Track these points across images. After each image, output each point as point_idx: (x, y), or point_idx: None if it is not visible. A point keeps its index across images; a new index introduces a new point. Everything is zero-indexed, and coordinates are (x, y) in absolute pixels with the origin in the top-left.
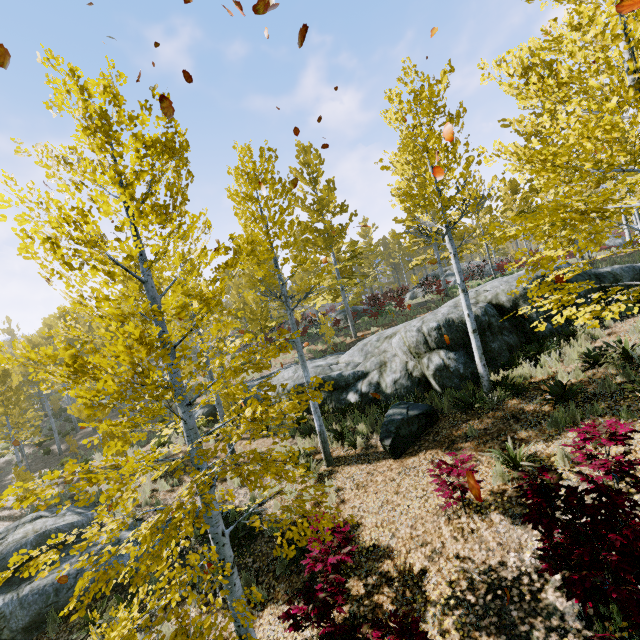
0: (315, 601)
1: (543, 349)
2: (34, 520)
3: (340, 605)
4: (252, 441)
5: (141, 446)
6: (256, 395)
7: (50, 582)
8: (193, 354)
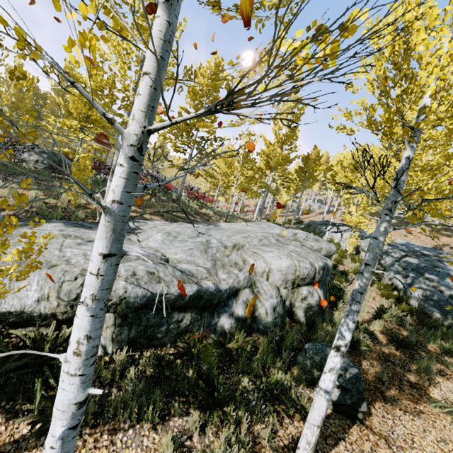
0: None
1: (341, 297)
2: None
3: None
4: None
5: None
6: None
7: None
8: None
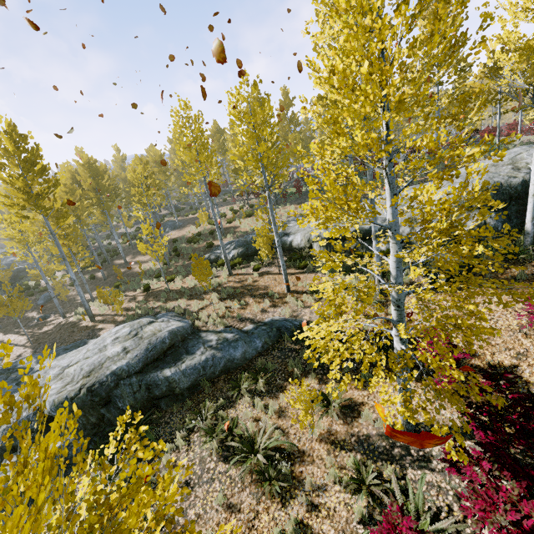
0: (505, 379)
1: None
2: (150, 323)
3: None
4: (293, 276)
5: (183, 276)
6: (284, 241)
7: (197, 362)
8: (183, 205)
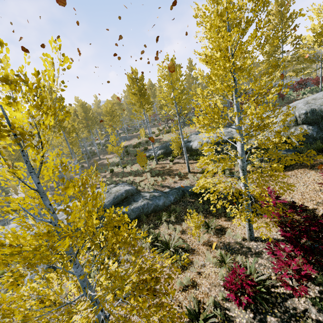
0: (300, 208)
1: None
2: (115, 187)
3: (273, 218)
4: (192, 164)
5: (131, 165)
6: (187, 145)
7: (139, 205)
8: (130, 127)
